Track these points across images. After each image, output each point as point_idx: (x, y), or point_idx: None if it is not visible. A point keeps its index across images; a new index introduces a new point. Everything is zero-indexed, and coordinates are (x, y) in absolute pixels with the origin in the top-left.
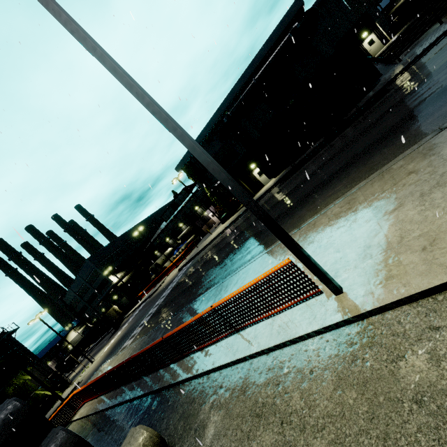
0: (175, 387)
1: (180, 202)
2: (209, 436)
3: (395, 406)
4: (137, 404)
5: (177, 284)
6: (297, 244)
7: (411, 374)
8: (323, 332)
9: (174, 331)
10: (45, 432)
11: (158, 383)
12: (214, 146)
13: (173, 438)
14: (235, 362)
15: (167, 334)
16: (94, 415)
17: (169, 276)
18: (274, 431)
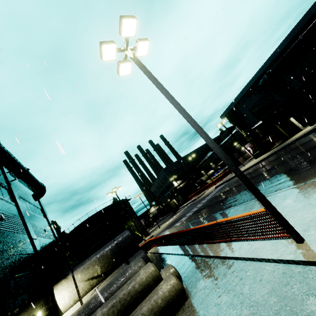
0: (193, 257)
1: (223, 138)
2: (201, 285)
3: (292, 315)
4: (175, 257)
5: (211, 197)
6: (268, 202)
7: (312, 305)
8: (278, 262)
9: (196, 227)
10: (137, 250)
11: (185, 251)
12: (254, 98)
13: (186, 279)
14: (224, 257)
15: (192, 227)
16: (157, 254)
17: (208, 189)
18: (229, 297)
